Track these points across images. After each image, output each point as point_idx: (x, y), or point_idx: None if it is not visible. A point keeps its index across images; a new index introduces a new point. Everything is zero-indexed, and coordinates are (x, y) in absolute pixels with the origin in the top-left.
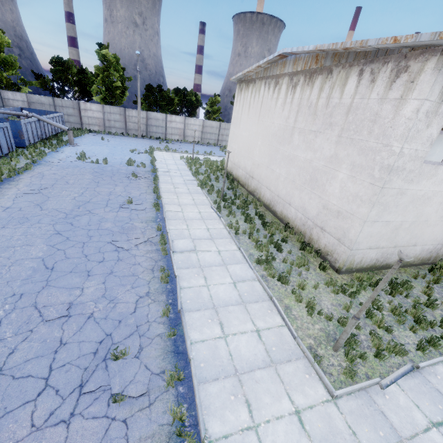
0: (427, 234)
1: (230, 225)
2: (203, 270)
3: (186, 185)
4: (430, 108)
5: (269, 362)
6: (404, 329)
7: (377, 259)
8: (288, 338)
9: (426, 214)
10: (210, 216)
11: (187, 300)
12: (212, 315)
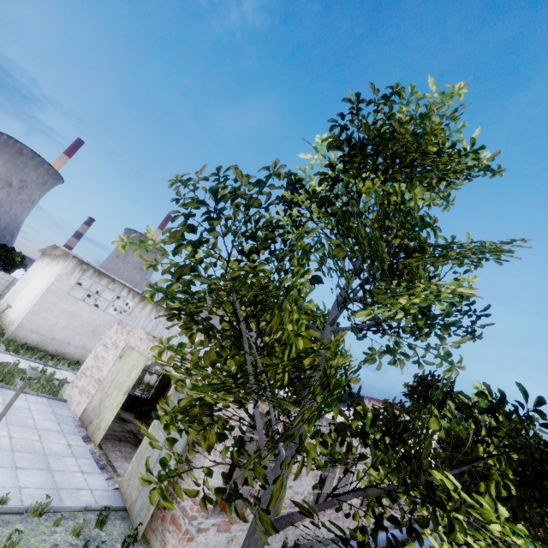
0: (78, 340)
1: None
2: None
3: None
4: (68, 272)
5: None
6: (11, 352)
7: (38, 342)
8: None
9: (75, 325)
10: None
11: None
12: None
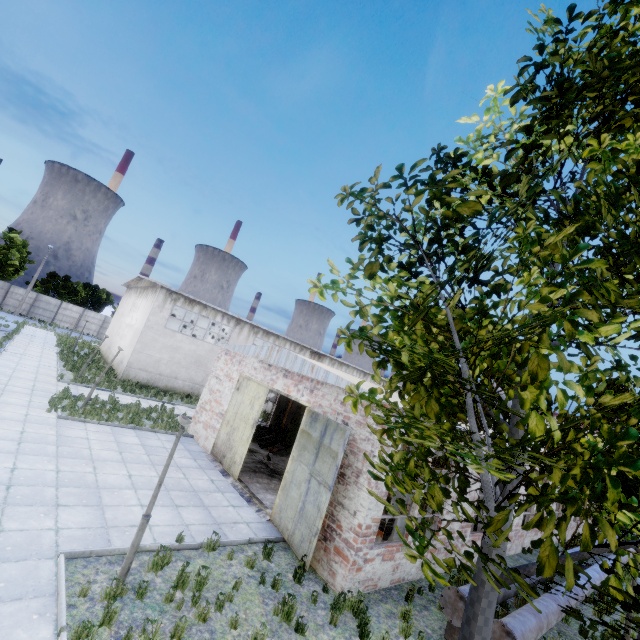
0: (184, 373)
1: (62, 357)
2: (21, 358)
3: (44, 343)
4: (160, 305)
5: (36, 373)
6: (128, 392)
7: (148, 380)
8: (54, 375)
9: (178, 359)
10: (50, 354)
11: (3, 358)
12: (15, 363)
